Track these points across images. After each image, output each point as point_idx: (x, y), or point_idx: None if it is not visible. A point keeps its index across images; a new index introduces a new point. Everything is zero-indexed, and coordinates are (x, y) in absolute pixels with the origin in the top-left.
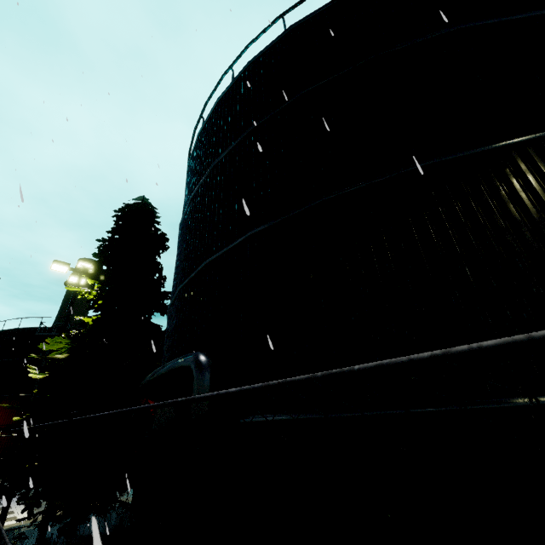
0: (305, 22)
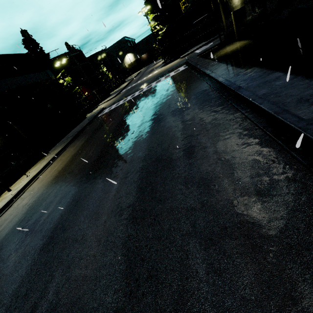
0: None
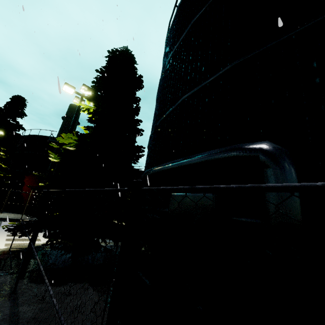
0: None
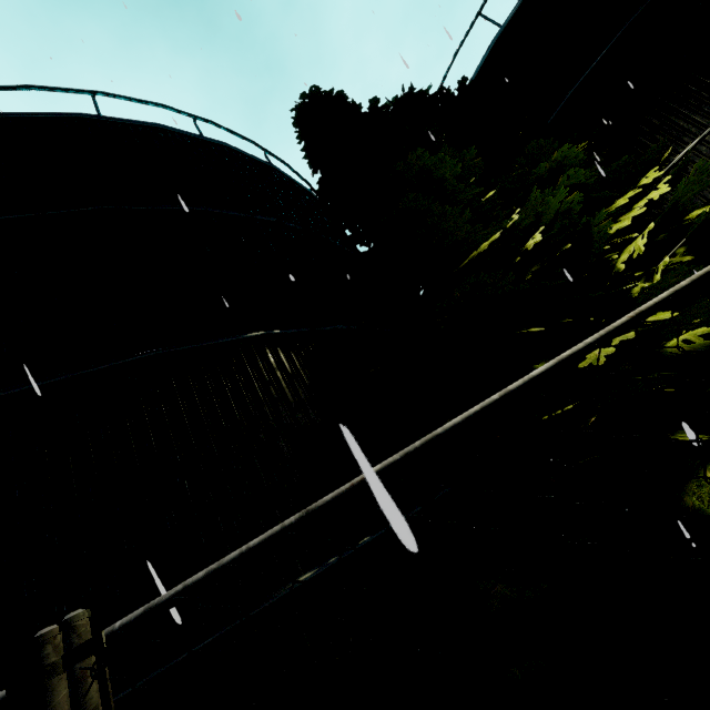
0: (5, 119)
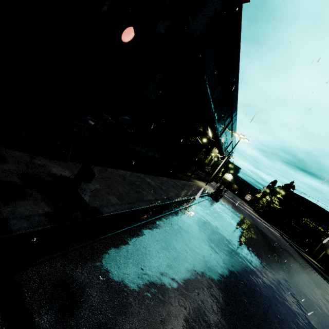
0: None
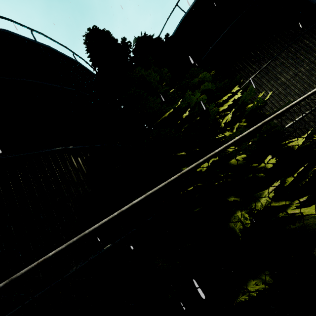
0: None
